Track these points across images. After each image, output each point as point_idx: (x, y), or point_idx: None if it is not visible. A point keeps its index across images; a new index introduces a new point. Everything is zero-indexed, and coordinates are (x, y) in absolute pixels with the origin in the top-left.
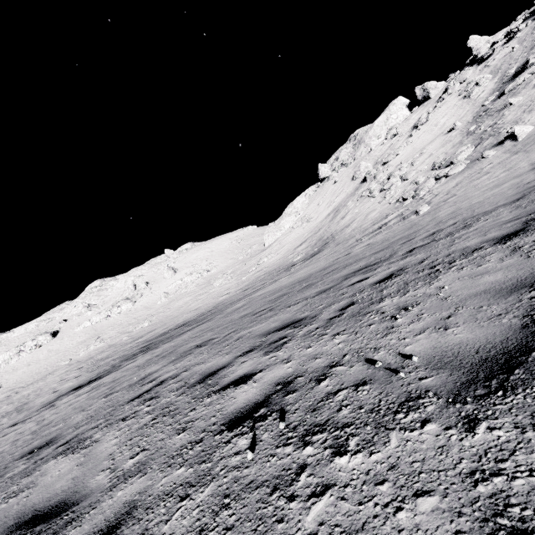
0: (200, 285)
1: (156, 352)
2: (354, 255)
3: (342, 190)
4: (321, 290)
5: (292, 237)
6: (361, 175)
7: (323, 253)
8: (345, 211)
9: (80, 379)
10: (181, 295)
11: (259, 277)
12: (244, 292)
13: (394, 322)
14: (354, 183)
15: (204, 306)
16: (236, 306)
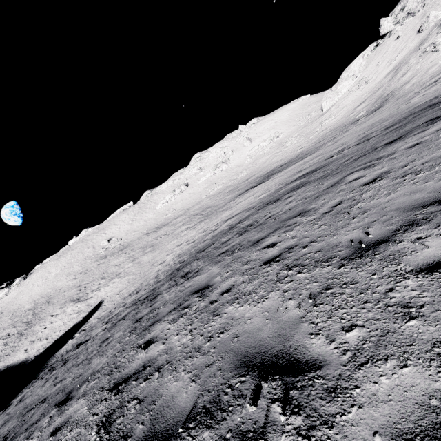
0: (273, 147)
1: (298, 164)
2: (412, 103)
3: (405, 46)
4: (396, 118)
5: (350, 100)
6: (428, 27)
7: (385, 107)
8: (406, 68)
9: (236, 193)
10: (261, 155)
11: (326, 133)
12: (319, 143)
13: (426, 112)
14: (419, 37)
15: (286, 157)
16: (328, 145)
